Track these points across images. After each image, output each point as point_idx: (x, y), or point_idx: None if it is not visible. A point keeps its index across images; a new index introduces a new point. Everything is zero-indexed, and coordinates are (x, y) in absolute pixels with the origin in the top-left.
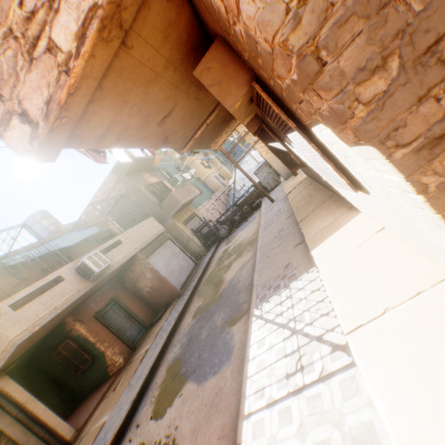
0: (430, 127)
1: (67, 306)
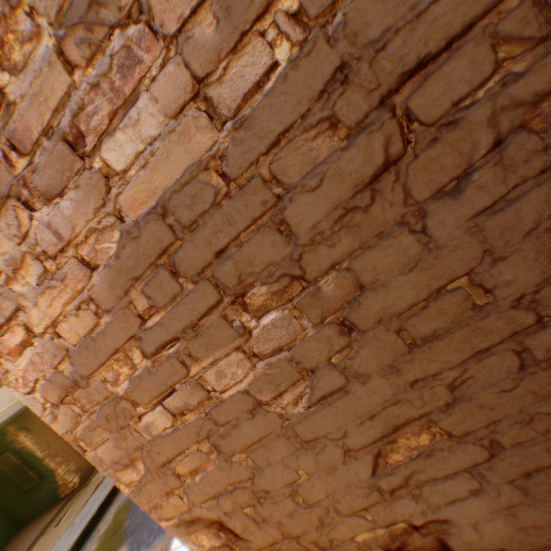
0: (182, 512)
1: (2, 422)
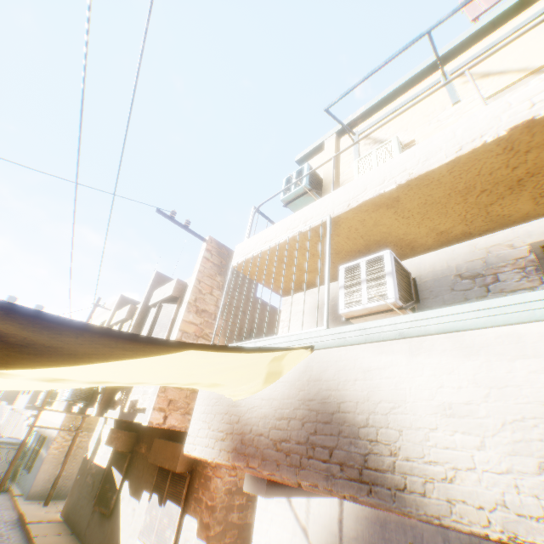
0: None
1: None
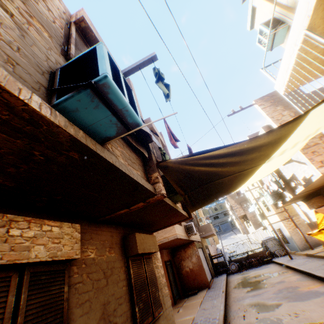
0: None
1: (184, 238)
